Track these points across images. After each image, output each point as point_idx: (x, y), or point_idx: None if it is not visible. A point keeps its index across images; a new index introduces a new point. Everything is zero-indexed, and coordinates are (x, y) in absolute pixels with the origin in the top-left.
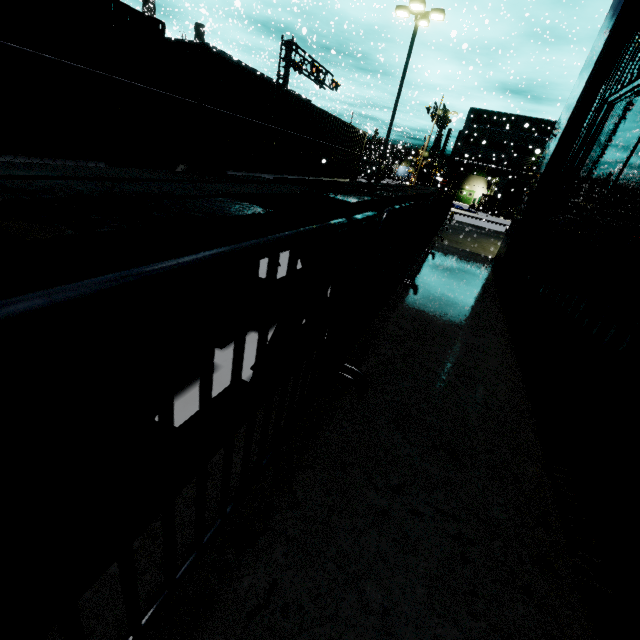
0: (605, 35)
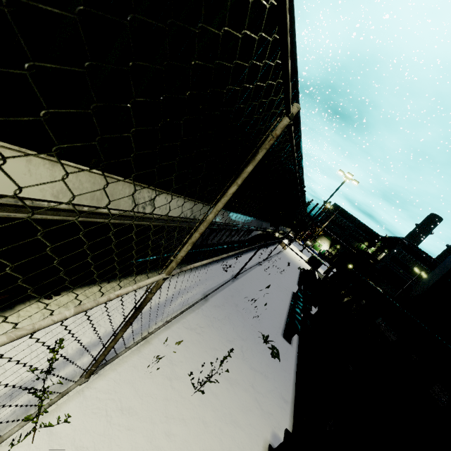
0: (442, 272)
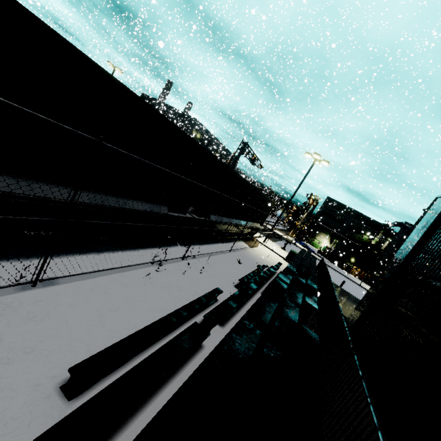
0: (414, 242)
